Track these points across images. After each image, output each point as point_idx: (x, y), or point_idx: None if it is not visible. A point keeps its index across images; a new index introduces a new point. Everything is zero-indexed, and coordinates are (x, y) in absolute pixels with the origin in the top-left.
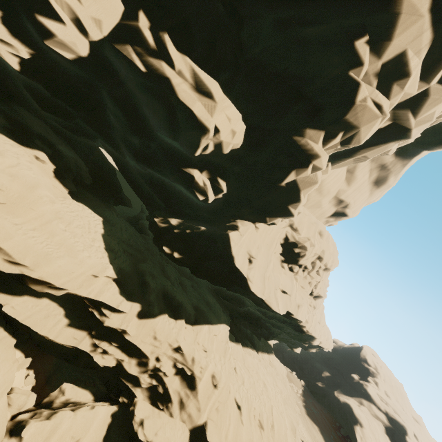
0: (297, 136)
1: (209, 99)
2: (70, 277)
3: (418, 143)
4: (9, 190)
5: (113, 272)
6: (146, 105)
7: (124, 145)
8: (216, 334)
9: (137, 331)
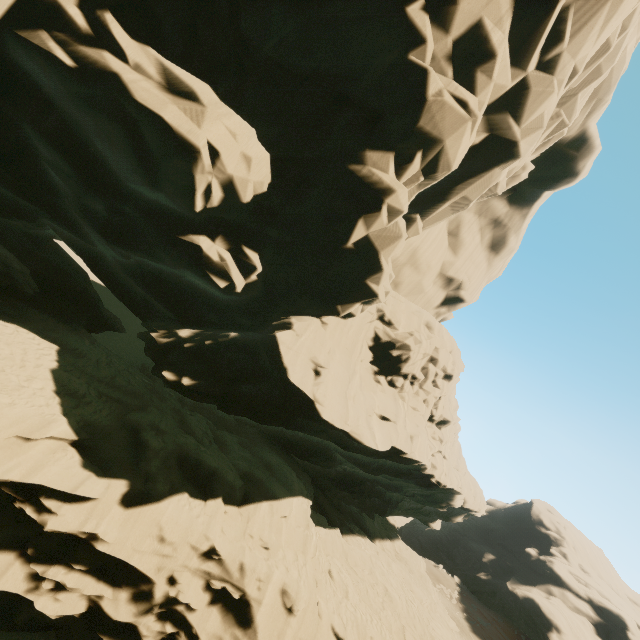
0: (354, 164)
1: (192, 102)
2: None
3: (535, 182)
4: None
5: (68, 428)
6: (96, 134)
7: (83, 219)
8: (285, 515)
9: (121, 532)
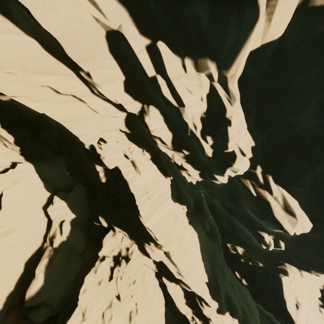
0: None
1: (293, 217)
2: (195, 284)
3: None
4: (181, 236)
5: (207, 279)
6: (246, 199)
7: (219, 200)
8: None
9: (215, 321)
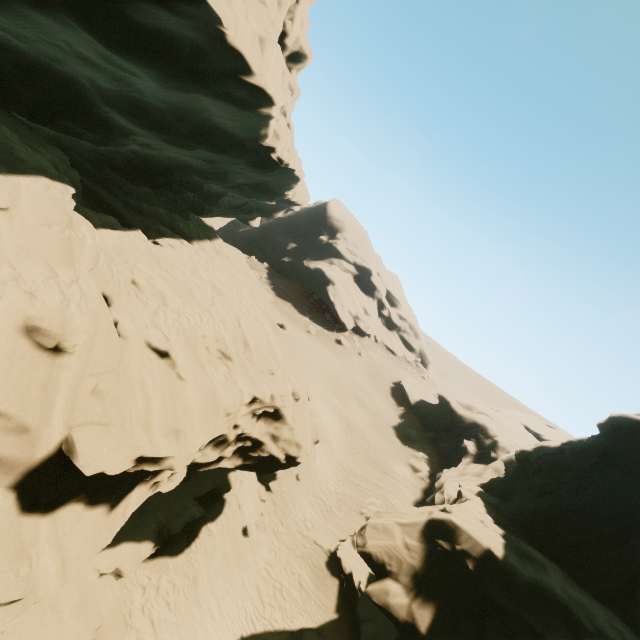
0: None
1: None
2: None
3: None
4: None
5: None
6: None
7: None
8: (1, 206)
9: None
